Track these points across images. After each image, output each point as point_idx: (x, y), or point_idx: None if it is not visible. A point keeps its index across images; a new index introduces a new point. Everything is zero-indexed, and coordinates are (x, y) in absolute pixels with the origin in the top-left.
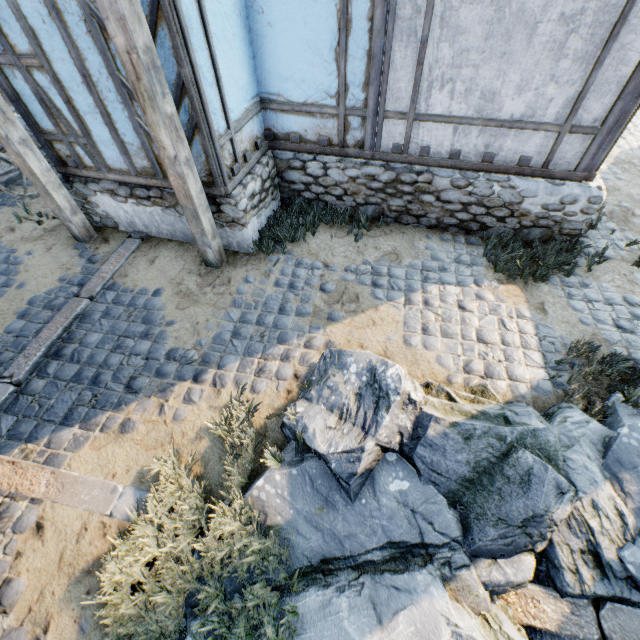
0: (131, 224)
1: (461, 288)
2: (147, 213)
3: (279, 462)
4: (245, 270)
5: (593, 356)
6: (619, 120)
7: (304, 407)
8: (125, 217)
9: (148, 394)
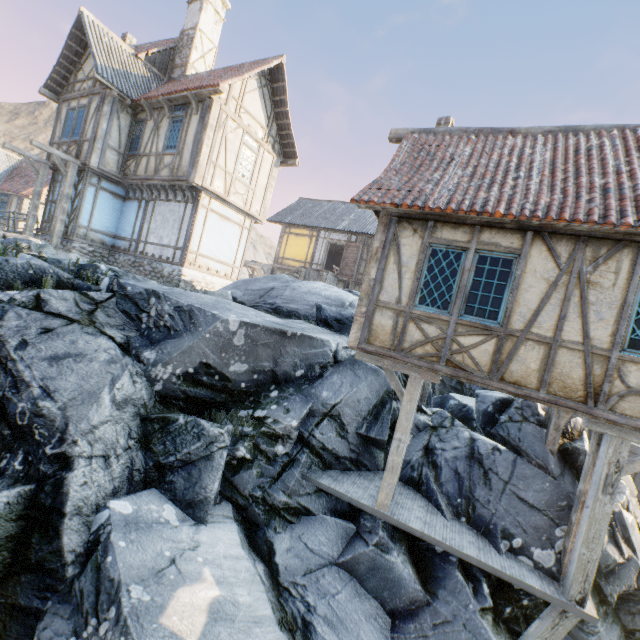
0: None
1: None
2: None
3: None
4: None
5: None
6: (186, 246)
7: None
8: None
9: None
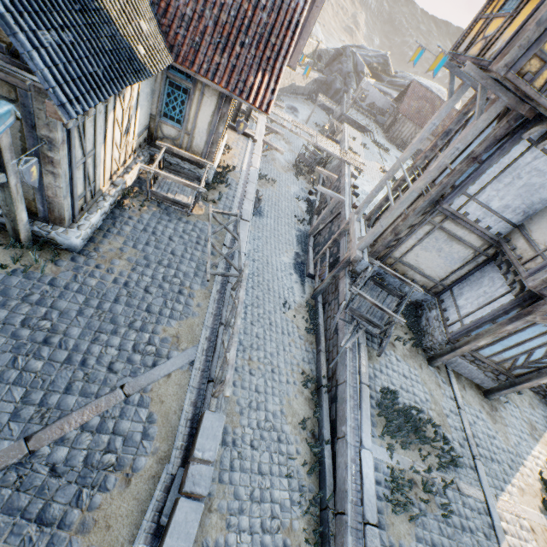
0: (448, 362)
1: None
2: (466, 365)
3: None
4: (497, 403)
5: None
6: None
7: None
8: (451, 360)
9: (516, 470)
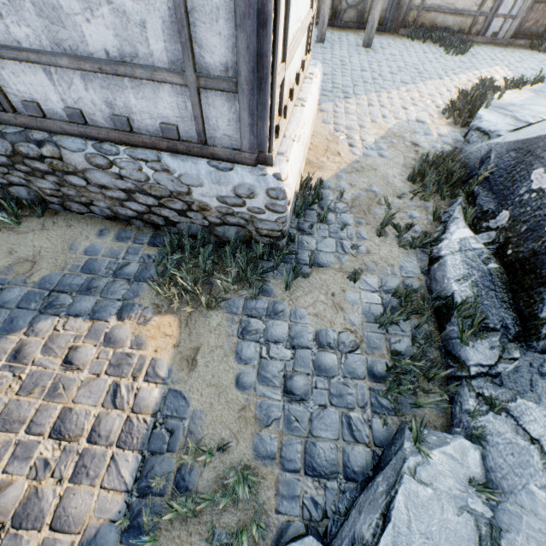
0: None
1: (91, 323)
2: None
3: None
4: None
5: (222, 456)
6: (256, 68)
7: None
8: None
9: None
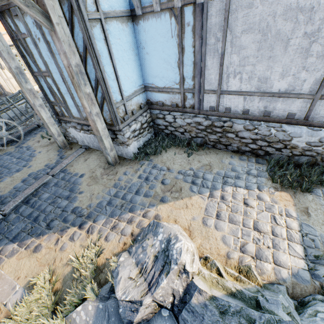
0: (83, 142)
1: (247, 190)
2: (88, 137)
3: (95, 295)
4: (126, 168)
5: None
6: None
7: (124, 258)
8: (80, 138)
9: (55, 231)
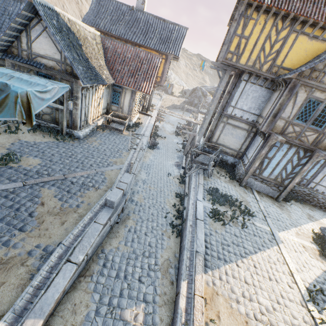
0: (251, 185)
1: None
2: (260, 185)
3: None
4: (284, 204)
5: None
6: None
7: None
8: (252, 184)
9: (295, 227)
